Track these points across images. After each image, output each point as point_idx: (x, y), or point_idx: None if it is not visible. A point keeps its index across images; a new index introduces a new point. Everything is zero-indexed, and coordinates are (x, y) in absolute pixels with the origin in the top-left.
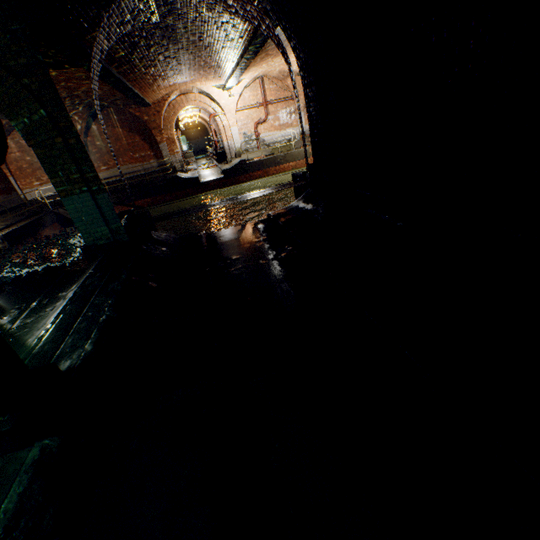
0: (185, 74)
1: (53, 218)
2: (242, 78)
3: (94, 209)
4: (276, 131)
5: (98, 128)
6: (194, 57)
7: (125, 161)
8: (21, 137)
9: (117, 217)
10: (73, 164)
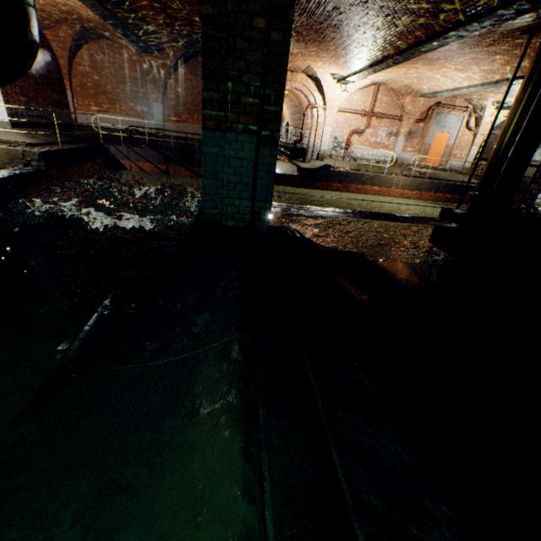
0: (321, 45)
1: (100, 153)
2: (367, 77)
3: (247, 167)
4: (368, 147)
5: (185, 73)
6: (359, 23)
7: (199, 120)
8: (97, 52)
9: (271, 192)
10: (258, 78)
